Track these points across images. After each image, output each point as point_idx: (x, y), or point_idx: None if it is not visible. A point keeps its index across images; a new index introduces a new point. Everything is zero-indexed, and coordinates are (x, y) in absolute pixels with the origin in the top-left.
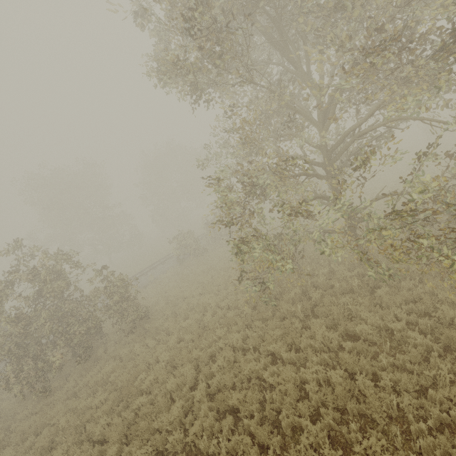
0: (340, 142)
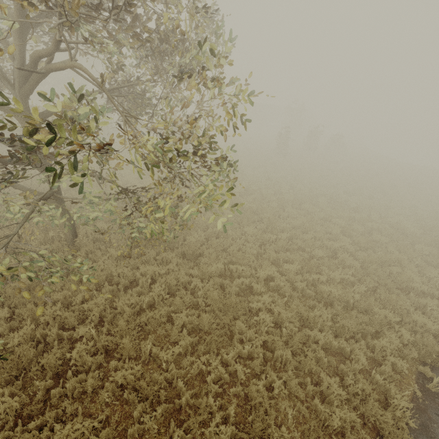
0: (29, 65)
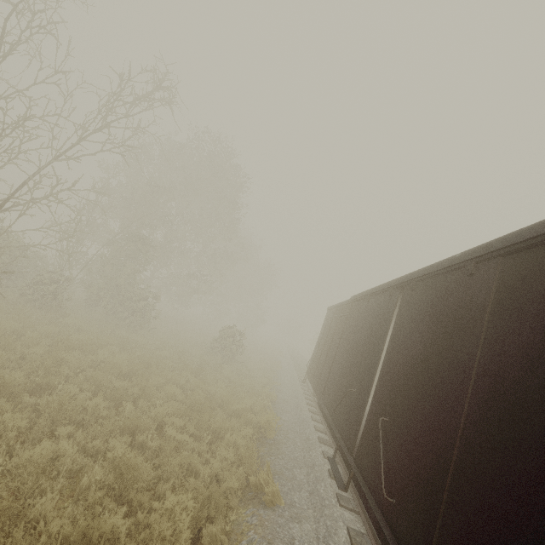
0: None
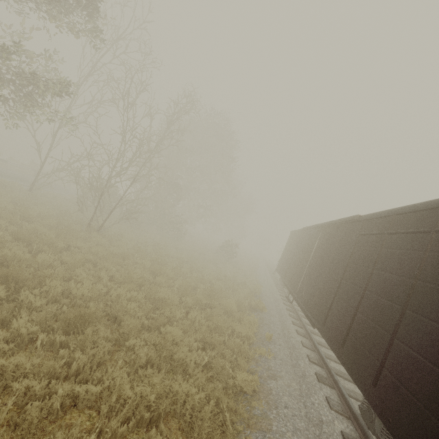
0: None
